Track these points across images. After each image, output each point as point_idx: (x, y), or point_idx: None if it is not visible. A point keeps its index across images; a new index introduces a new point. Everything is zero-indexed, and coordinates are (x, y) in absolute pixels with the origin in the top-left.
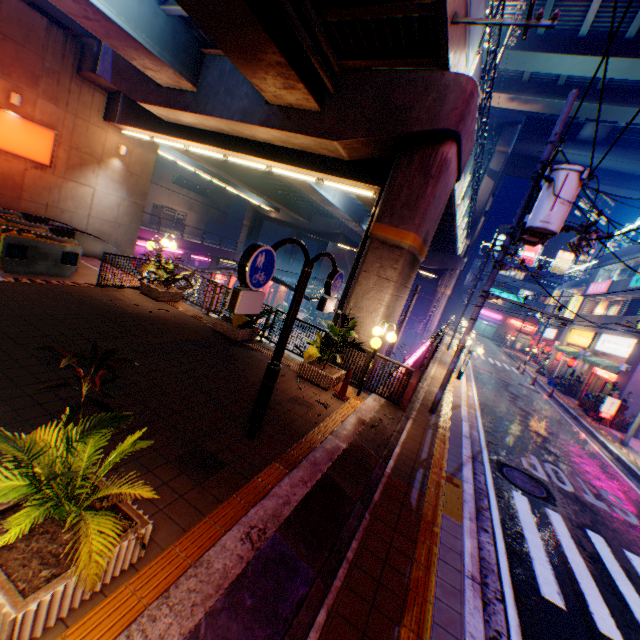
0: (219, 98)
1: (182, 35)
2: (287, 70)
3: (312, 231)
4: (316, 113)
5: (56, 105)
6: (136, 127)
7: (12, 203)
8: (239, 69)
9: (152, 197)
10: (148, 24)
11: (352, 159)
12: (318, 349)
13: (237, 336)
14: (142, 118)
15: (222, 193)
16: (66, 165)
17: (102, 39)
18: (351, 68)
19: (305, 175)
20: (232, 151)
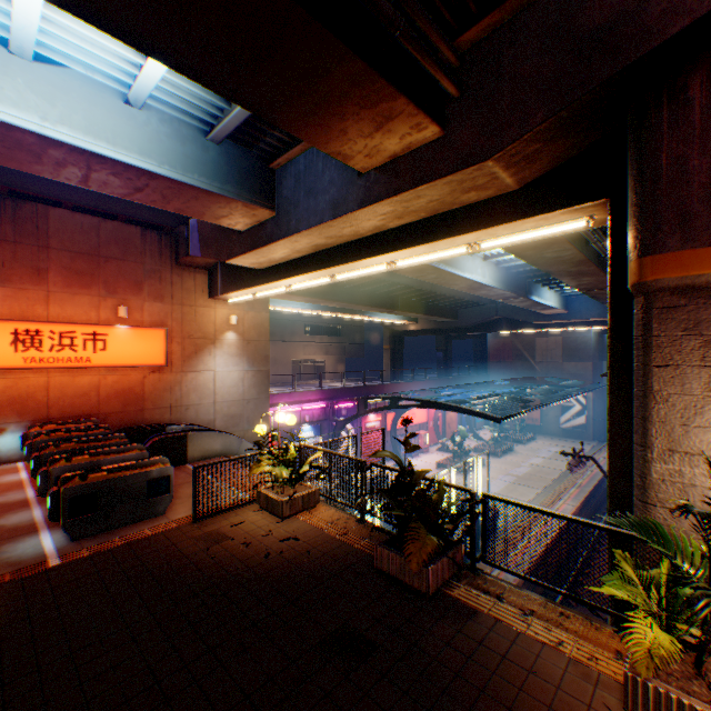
0: (300, 206)
1: (241, 159)
2: (370, 83)
3: (462, 328)
4: (437, 140)
5: (162, 302)
6: (236, 290)
7: (136, 417)
8: (305, 140)
9: (289, 355)
10: (198, 162)
11: (523, 182)
12: (642, 602)
13: (424, 582)
14: (239, 278)
15: (353, 325)
16: (181, 357)
17: (165, 208)
18: (473, 42)
19: (446, 249)
20: (336, 265)
